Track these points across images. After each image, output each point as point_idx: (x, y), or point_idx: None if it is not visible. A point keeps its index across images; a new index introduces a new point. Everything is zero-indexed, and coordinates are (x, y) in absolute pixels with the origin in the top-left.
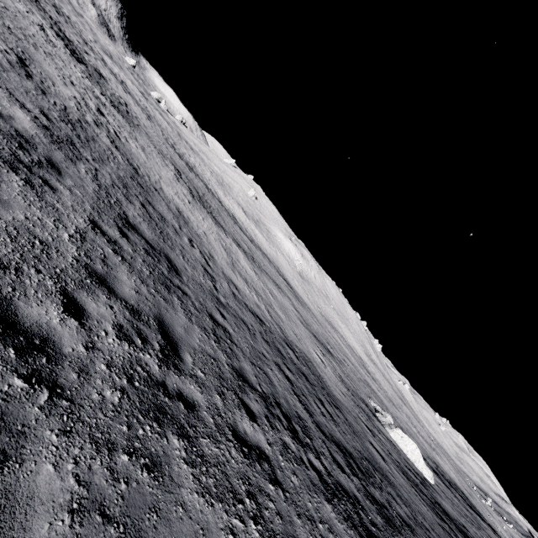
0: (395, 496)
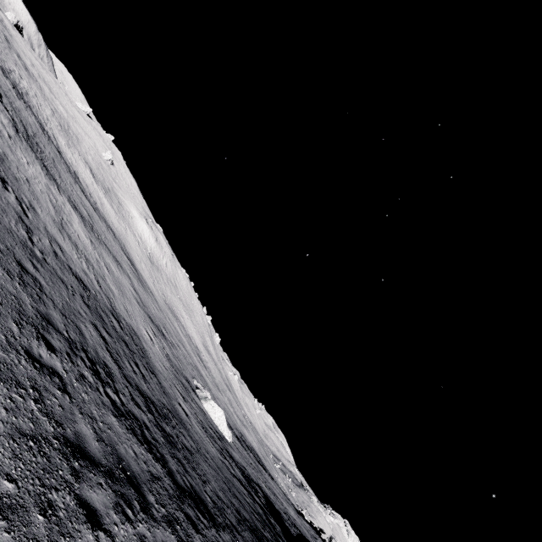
0: (186, 435)
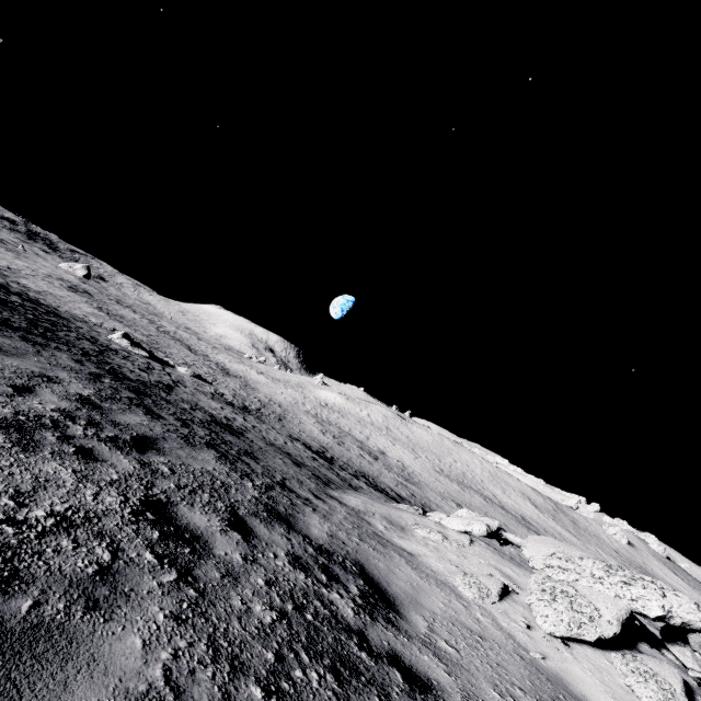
0: None
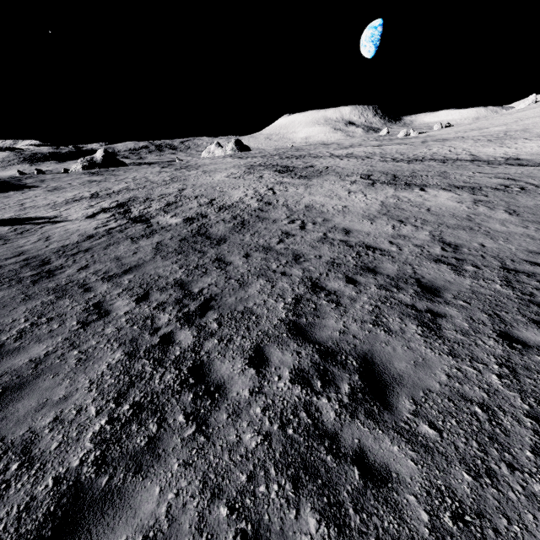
0: None
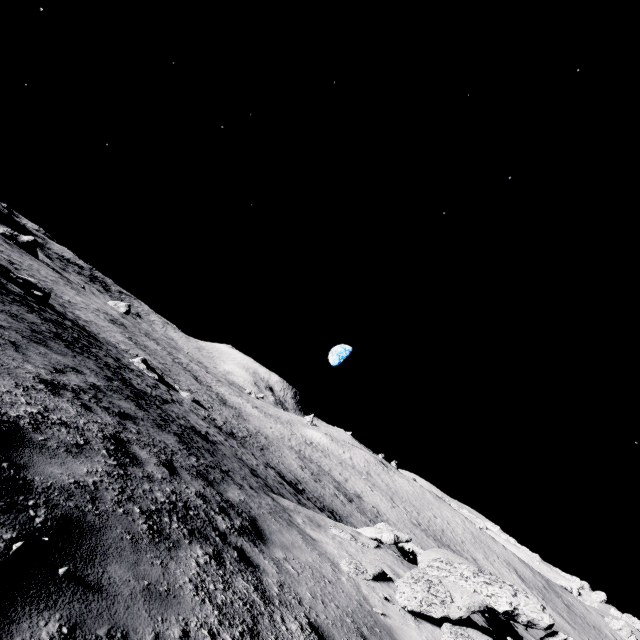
0: None
